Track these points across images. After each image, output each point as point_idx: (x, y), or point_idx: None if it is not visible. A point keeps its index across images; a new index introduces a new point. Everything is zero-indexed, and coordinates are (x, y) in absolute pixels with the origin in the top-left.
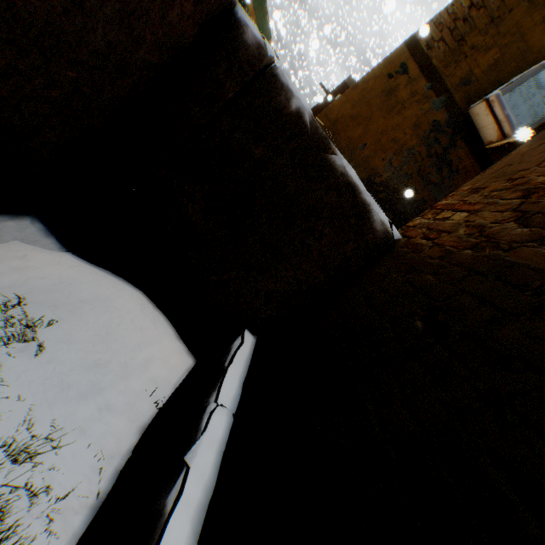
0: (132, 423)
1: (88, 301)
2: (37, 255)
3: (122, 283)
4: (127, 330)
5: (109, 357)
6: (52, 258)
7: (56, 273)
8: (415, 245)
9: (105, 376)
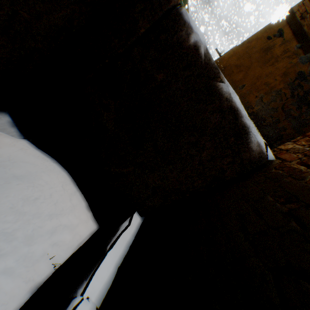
0: (26, 283)
1: (21, 176)
2: (0, 139)
3: (54, 165)
4: (43, 203)
5: (18, 226)
6: (10, 142)
7: (8, 153)
8: (292, 170)
9: (9, 243)
